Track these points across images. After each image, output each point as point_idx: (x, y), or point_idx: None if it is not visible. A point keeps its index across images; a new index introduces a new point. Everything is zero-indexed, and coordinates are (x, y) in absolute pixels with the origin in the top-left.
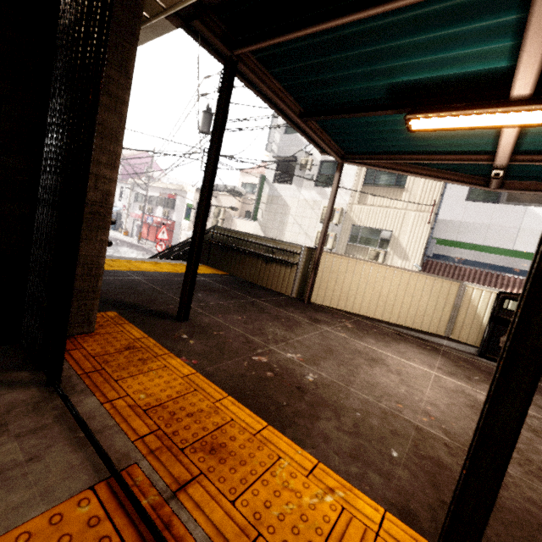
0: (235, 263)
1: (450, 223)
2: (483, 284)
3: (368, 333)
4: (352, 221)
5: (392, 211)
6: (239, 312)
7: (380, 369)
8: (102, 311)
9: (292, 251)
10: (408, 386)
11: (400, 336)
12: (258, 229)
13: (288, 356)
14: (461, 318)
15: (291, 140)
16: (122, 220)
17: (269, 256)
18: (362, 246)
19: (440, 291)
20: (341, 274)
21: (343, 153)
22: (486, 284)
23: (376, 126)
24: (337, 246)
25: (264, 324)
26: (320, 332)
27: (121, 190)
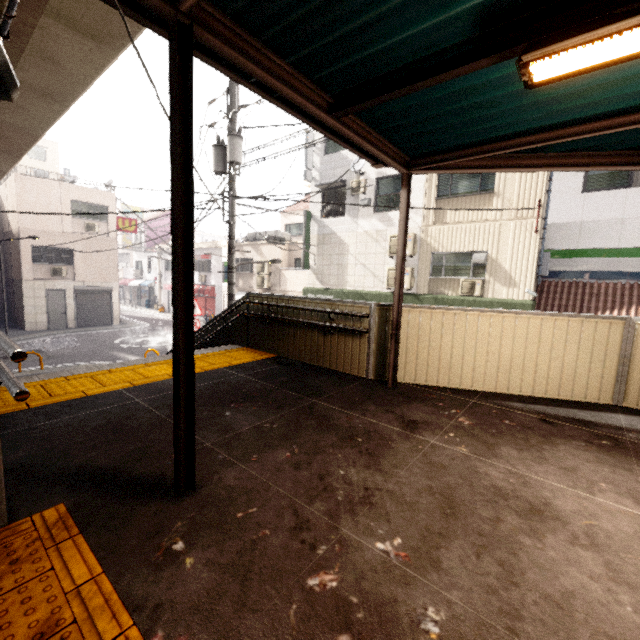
0: (283, 340)
1: (565, 227)
2: (630, 302)
3: (499, 432)
4: (431, 248)
5: (482, 225)
6: (287, 440)
7: (556, 539)
8: (39, 508)
9: (357, 315)
10: (631, 586)
11: (549, 425)
12: (313, 278)
13: (377, 549)
14: (637, 373)
15: (334, 160)
16: (155, 295)
17: (326, 325)
18: (450, 278)
19: (594, 338)
20: (435, 336)
21: (407, 159)
22: (634, 300)
23: (457, 101)
24: (417, 284)
25: (329, 460)
26: (423, 453)
27: (148, 260)
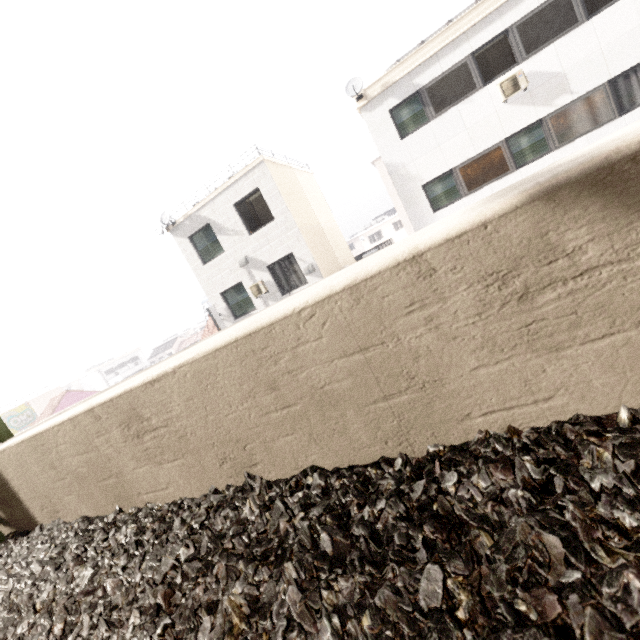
0: None
1: None
2: None
3: None
4: None
5: None
6: None
7: None
8: None
9: None
10: None
11: None
12: None
13: None
14: None
15: None
16: None
17: None
18: None
19: None
20: None
21: None
22: None
23: None
24: None
25: None
26: None
27: None
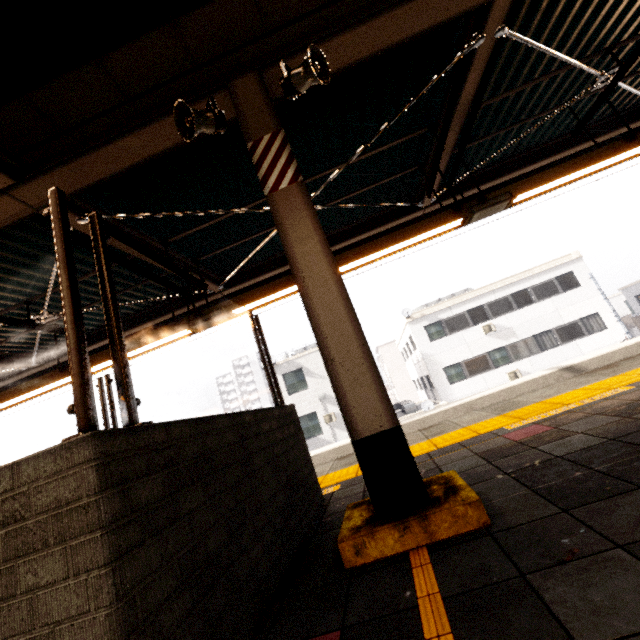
0: None
1: None
2: None
3: None
4: None
5: None
6: None
7: None
8: None
9: None
10: None
11: None
12: None
13: None
14: None
15: (314, 443)
16: None
17: None
18: None
19: None
20: None
21: None
22: None
23: None
24: None
25: None
26: None
27: None
